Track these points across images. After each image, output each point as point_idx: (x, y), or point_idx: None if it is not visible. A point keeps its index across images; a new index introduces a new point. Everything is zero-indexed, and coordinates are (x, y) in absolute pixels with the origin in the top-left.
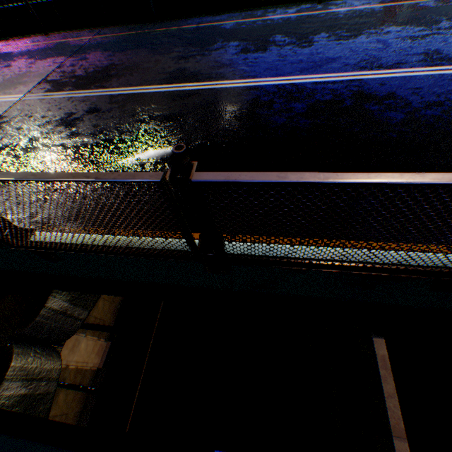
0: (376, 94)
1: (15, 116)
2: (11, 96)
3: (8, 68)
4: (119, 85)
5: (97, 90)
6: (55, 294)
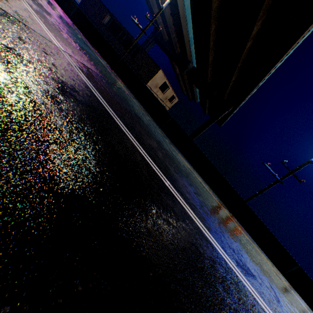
0: None
1: (38, 39)
2: (57, 40)
3: (77, 44)
4: (125, 123)
5: (110, 107)
6: None
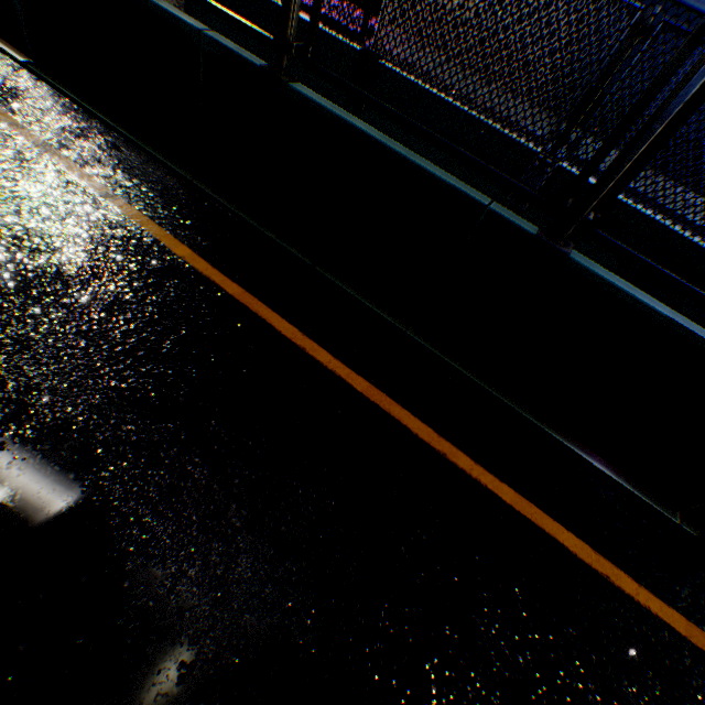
0: None
1: None
2: None
3: None
4: None
5: None
6: None
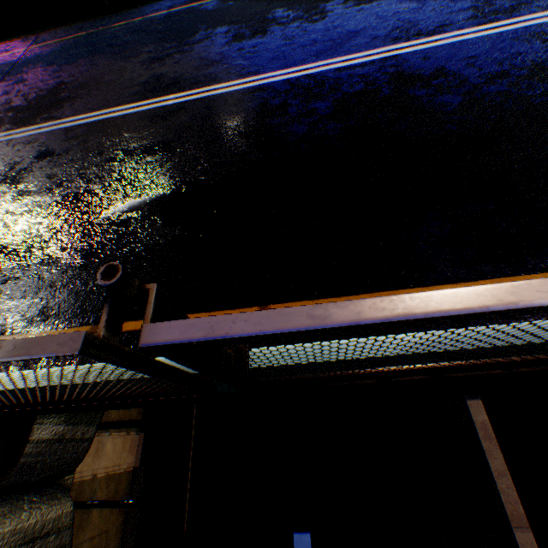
0: (420, 74)
1: None
2: None
3: None
4: (74, 111)
5: (45, 123)
6: (41, 420)
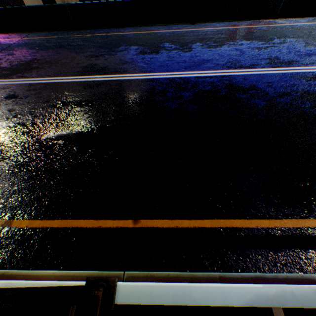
0: (242, 86)
1: None
2: None
3: None
4: (38, 75)
5: (18, 79)
6: None
